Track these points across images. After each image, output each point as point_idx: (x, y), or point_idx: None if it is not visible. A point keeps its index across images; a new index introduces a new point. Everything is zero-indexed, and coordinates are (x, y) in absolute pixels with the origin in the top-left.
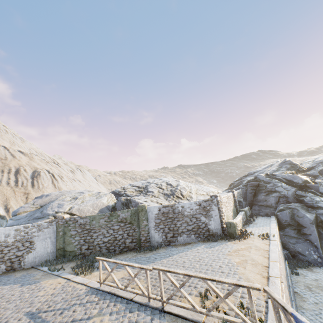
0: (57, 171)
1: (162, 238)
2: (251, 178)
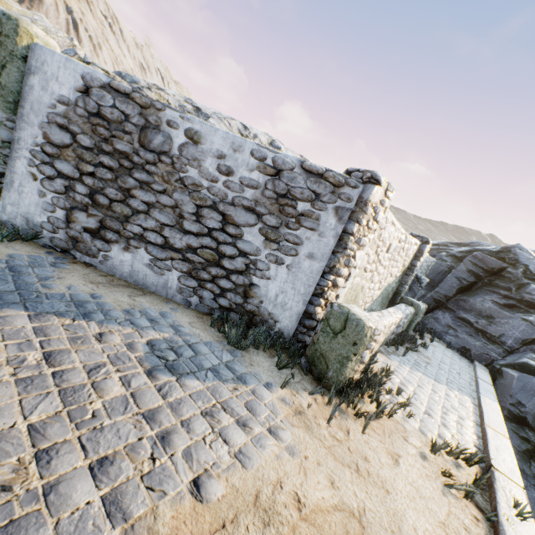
0: (95, 29)
1: (49, 216)
2: (489, 247)
